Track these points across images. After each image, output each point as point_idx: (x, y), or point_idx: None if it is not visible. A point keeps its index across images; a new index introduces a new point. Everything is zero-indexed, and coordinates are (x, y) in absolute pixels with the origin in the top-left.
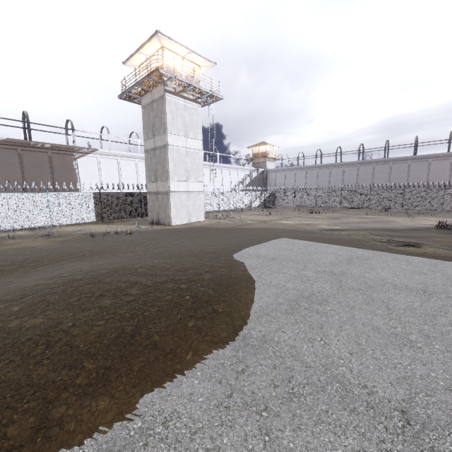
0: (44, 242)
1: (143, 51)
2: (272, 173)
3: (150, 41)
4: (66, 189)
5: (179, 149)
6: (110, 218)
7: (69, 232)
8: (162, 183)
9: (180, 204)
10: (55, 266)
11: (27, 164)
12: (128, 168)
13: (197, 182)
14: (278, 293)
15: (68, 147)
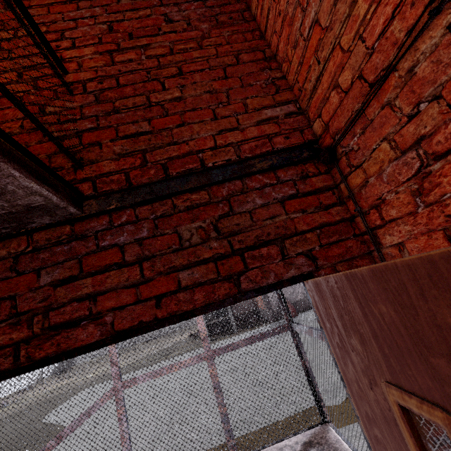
0: None
1: None
2: None
3: None
4: None
5: None
6: None
7: None
8: None
9: None
10: None
11: None
12: None
13: None
14: None
15: None
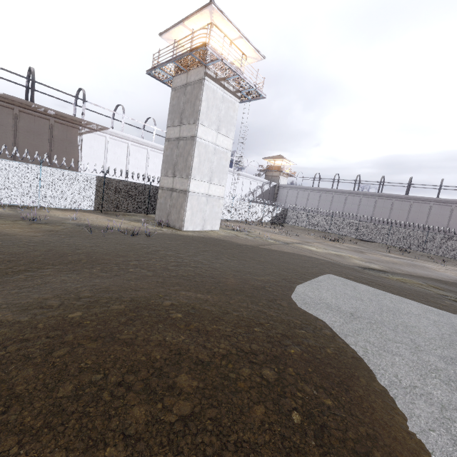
0: (26, 229)
1: (187, 23)
2: (285, 189)
3: (200, 12)
4: (65, 166)
5: (207, 144)
6: (111, 209)
7: (60, 219)
8: (181, 179)
9: (197, 207)
10: (35, 277)
11: (23, 128)
12: (138, 155)
13: (219, 186)
14: (440, 418)
15: (75, 119)
